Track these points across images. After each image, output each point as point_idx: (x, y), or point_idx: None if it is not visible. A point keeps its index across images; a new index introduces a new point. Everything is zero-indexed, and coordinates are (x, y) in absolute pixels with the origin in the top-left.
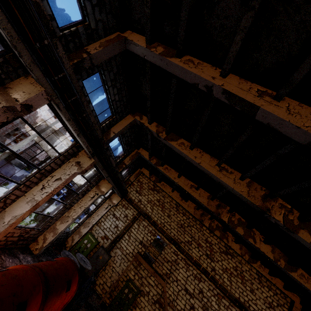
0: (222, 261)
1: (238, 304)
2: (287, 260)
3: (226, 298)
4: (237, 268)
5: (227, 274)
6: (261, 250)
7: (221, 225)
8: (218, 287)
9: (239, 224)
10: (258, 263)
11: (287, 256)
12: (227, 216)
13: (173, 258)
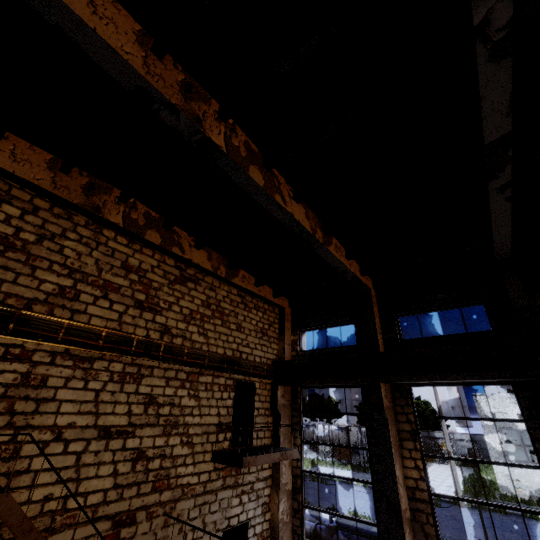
0: (179, 301)
1: (227, 366)
2: (323, 228)
3: (206, 371)
4: (210, 301)
5: (196, 324)
6: (296, 219)
7: (158, 215)
8: (187, 362)
9: (250, 158)
10: (241, 273)
11: (322, 221)
12: (220, 131)
13: (7, 377)
